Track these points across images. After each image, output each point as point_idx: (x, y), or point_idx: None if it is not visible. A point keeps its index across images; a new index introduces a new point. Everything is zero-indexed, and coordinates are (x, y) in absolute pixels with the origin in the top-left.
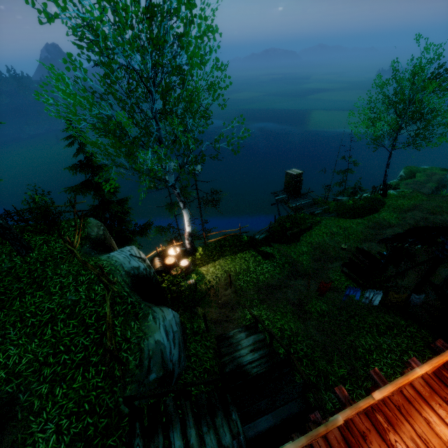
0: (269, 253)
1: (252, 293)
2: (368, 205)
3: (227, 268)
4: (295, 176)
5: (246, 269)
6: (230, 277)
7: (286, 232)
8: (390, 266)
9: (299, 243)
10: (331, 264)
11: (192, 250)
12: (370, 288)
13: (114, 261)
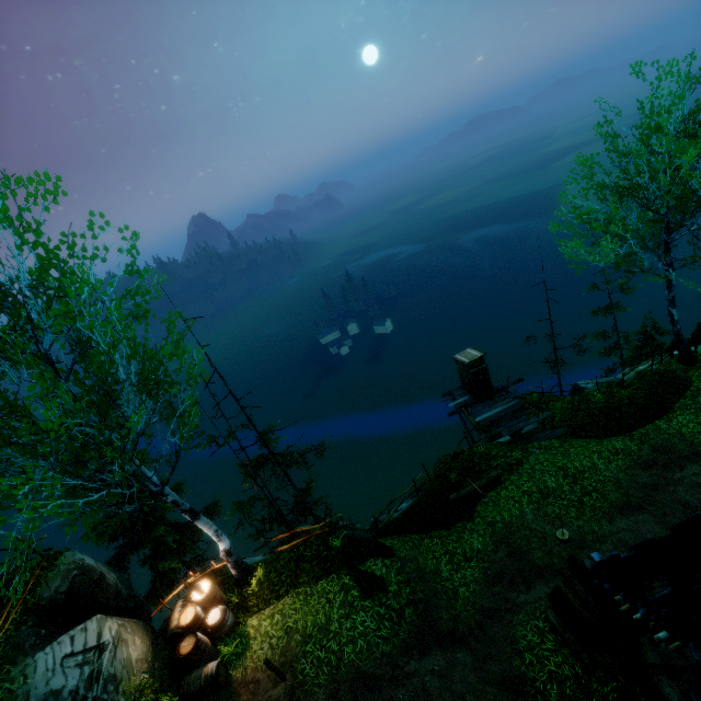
0: (376, 579)
1: (320, 699)
2: (643, 397)
3: (291, 621)
4: (468, 364)
5: (324, 627)
6: (270, 665)
7: (449, 494)
8: (642, 637)
9: (471, 525)
10: (526, 593)
11: (244, 577)
12: (603, 698)
13: (22, 681)
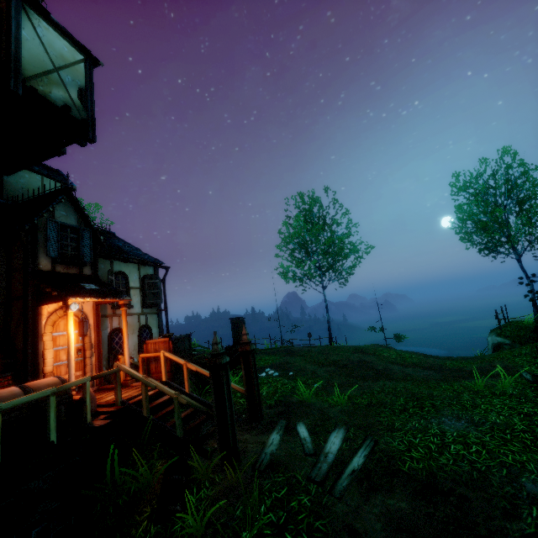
0: None
1: None
2: None
3: None
4: (232, 320)
5: None
6: None
7: None
8: None
9: None
10: None
11: None
12: None
13: None
